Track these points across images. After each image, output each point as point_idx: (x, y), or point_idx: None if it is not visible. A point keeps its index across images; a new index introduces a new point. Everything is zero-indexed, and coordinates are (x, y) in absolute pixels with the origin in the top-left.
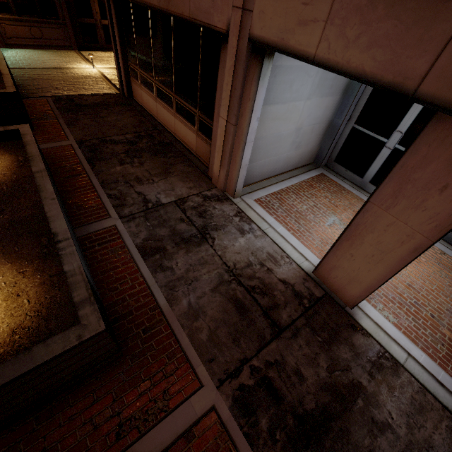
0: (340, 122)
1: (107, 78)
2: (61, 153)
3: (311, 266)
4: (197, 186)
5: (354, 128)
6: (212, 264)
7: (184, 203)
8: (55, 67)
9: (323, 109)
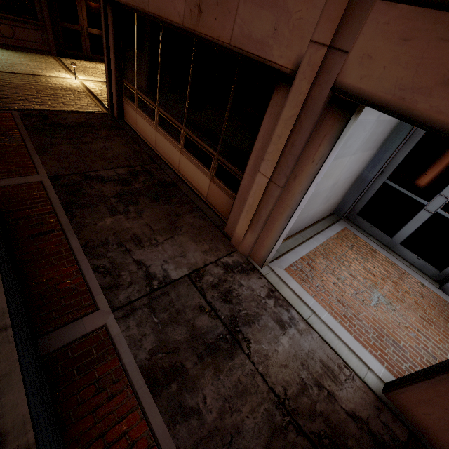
0: (372, 176)
1: (92, 93)
2: (26, 195)
3: (377, 381)
4: (213, 249)
5: (386, 184)
6: (254, 393)
7: (201, 278)
8: (27, 73)
9: (360, 162)
